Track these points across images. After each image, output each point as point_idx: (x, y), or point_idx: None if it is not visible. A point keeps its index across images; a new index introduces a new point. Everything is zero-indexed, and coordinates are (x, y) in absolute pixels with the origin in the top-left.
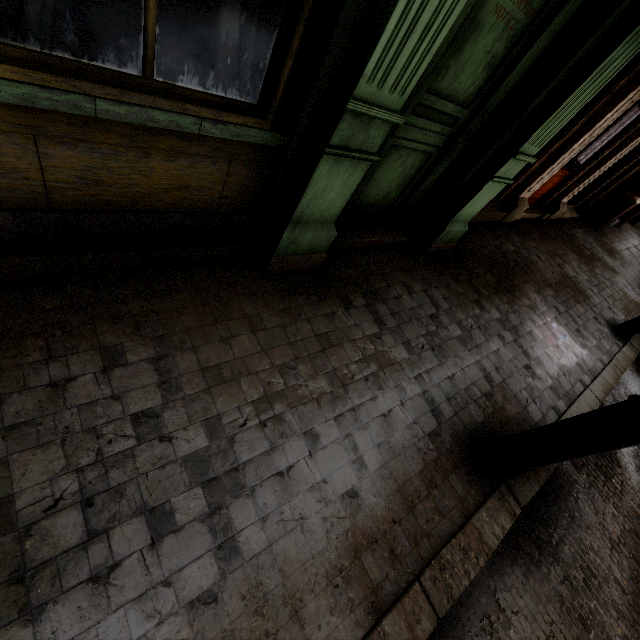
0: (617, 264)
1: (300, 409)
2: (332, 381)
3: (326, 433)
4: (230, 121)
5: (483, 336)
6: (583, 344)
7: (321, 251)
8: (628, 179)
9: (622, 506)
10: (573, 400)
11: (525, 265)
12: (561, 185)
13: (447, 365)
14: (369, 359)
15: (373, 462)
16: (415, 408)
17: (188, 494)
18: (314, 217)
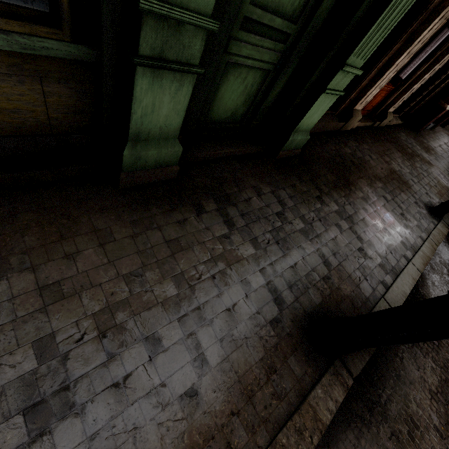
0: (432, 158)
1: (143, 315)
2: (179, 283)
3: (169, 335)
4: (13, 30)
5: (323, 227)
6: (406, 225)
7: (172, 164)
8: (440, 91)
9: (439, 359)
10: (398, 273)
11: (359, 164)
12: (388, 98)
13: (290, 256)
14: (217, 258)
15: (215, 357)
16: (259, 299)
17: (5, 425)
18: (154, 133)
